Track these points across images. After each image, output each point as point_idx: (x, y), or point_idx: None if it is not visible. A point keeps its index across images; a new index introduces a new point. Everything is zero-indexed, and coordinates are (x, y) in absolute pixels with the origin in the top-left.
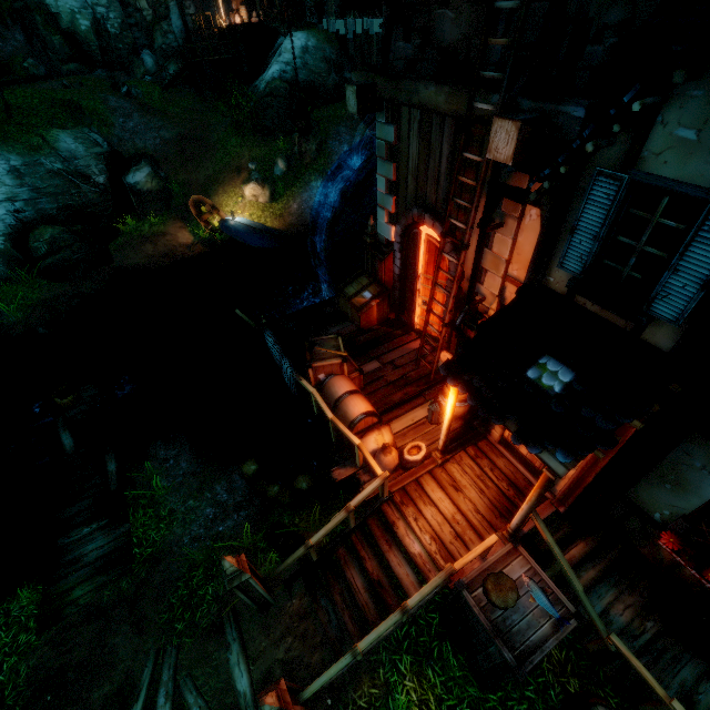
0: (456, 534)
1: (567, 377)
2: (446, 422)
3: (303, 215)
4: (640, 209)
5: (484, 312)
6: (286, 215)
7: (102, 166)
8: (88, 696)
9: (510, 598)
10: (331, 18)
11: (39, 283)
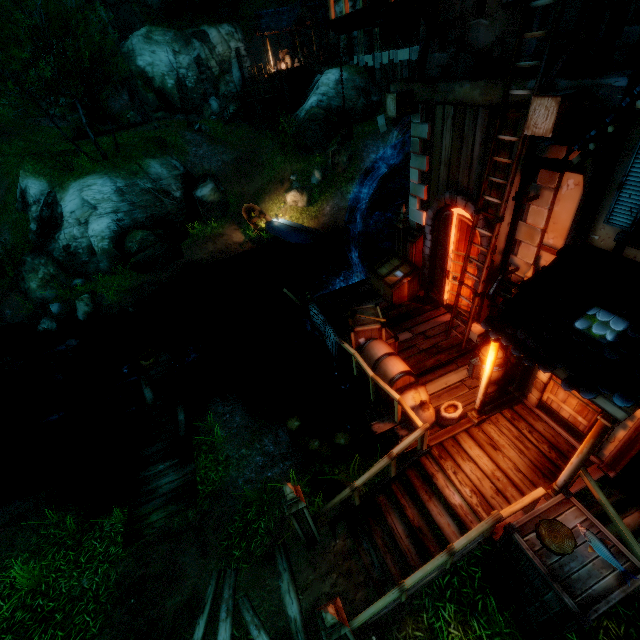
0: (497, 489)
1: (620, 326)
2: (485, 379)
3: (334, 216)
4: None
5: (517, 281)
6: (320, 216)
7: (179, 185)
8: (163, 603)
9: (567, 545)
10: (360, 54)
11: (130, 274)
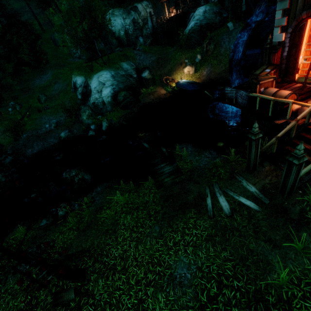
0: None
1: None
2: None
3: (208, 76)
4: None
5: None
6: (201, 77)
7: (135, 72)
8: (186, 198)
9: None
10: None
11: (120, 110)
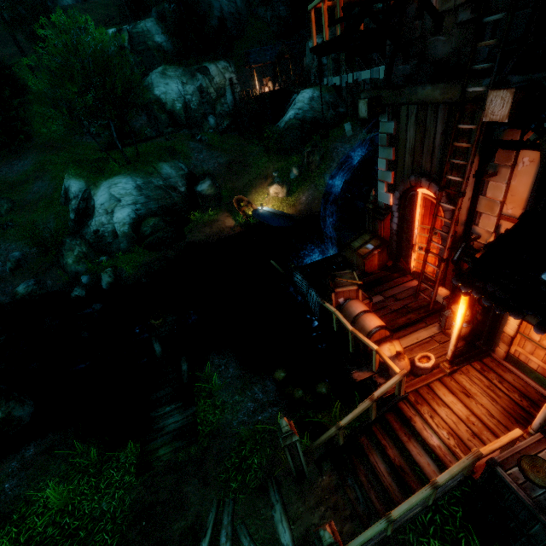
0: (473, 433)
1: None
2: (456, 331)
3: (309, 204)
4: None
5: (479, 248)
6: (297, 205)
7: (184, 182)
8: (170, 526)
9: None
10: (329, 77)
11: (144, 252)
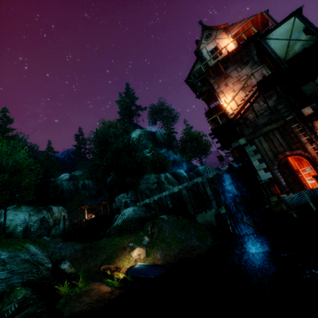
0: None
1: None
2: None
3: (164, 259)
4: None
5: None
6: (156, 261)
7: (48, 260)
8: None
9: None
10: (140, 201)
11: None
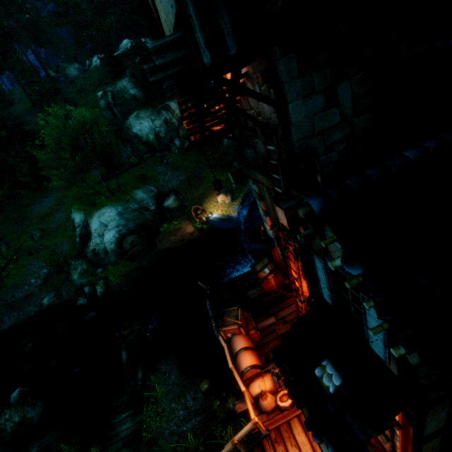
0: None
1: (337, 381)
2: None
3: None
4: (340, 279)
5: None
6: None
7: (154, 201)
8: None
9: None
10: None
11: (126, 263)
